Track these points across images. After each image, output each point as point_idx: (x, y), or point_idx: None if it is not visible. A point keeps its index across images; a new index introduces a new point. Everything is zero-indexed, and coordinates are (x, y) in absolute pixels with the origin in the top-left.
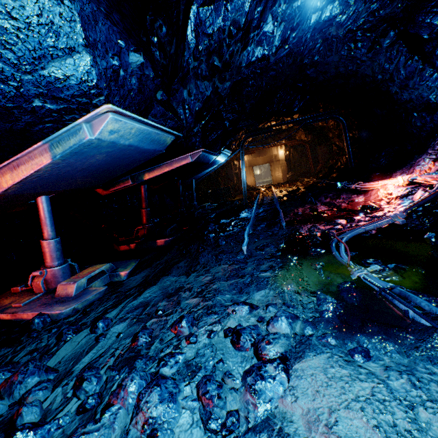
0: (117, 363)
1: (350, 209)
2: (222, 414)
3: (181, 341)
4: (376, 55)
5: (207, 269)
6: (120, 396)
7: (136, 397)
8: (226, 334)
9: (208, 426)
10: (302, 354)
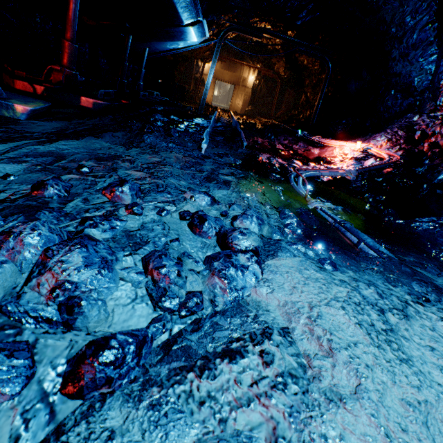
0: (1, 208)
1: (306, 157)
2: (181, 293)
3: (119, 209)
4: None
5: (156, 150)
6: (5, 246)
7: (39, 254)
8: (184, 216)
9: (161, 304)
10: (274, 253)
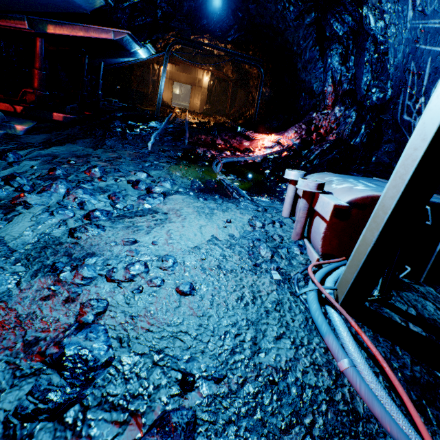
0: (39, 179)
1: (237, 148)
2: (124, 204)
3: (94, 179)
4: (299, 27)
5: (114, 150)
6: (53, 188)
7: (65, 191)
8: (129, 182)
9: (116, 206)
10: (174, 195)
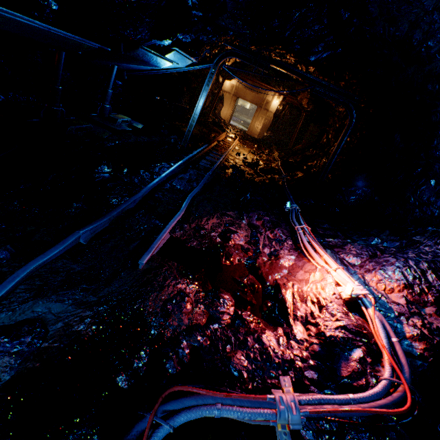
0: None
1: (263, 277)
2: None
3: None
4: None
5: None
6: None
7: None
8: None
9: None
10: None
